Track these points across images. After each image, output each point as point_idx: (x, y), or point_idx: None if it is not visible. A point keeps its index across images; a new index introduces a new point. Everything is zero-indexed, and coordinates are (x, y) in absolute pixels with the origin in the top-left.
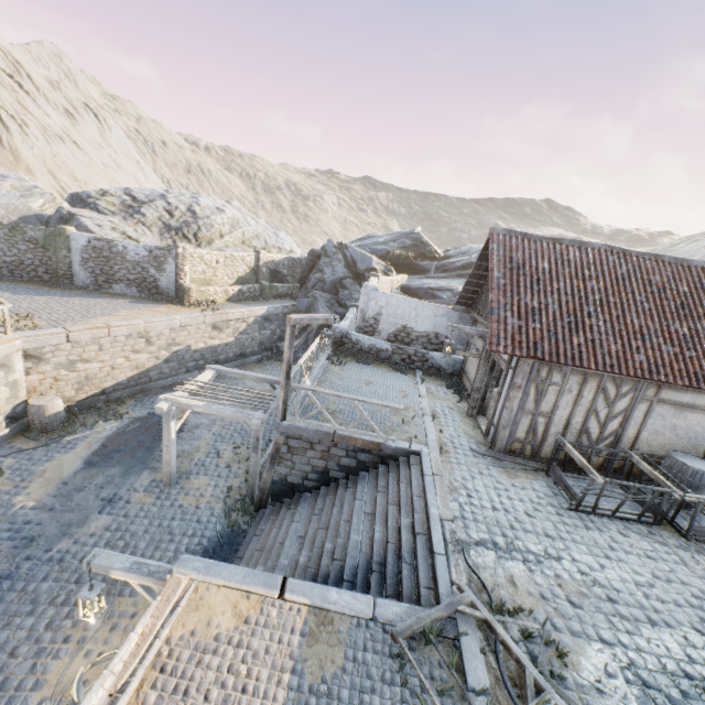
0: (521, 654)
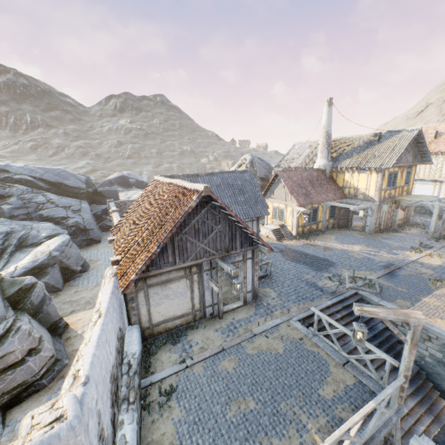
0: (346, 277)
